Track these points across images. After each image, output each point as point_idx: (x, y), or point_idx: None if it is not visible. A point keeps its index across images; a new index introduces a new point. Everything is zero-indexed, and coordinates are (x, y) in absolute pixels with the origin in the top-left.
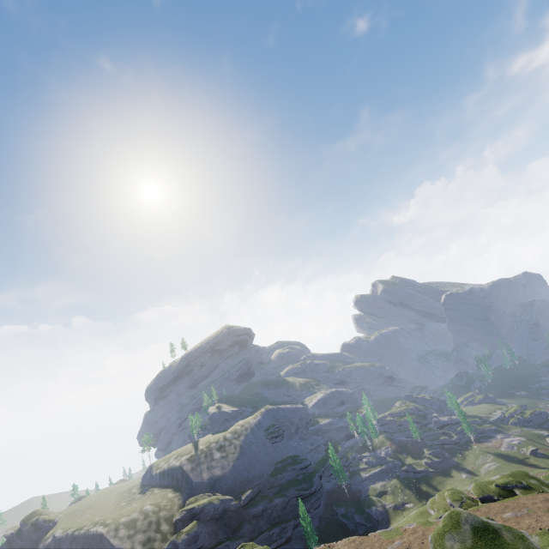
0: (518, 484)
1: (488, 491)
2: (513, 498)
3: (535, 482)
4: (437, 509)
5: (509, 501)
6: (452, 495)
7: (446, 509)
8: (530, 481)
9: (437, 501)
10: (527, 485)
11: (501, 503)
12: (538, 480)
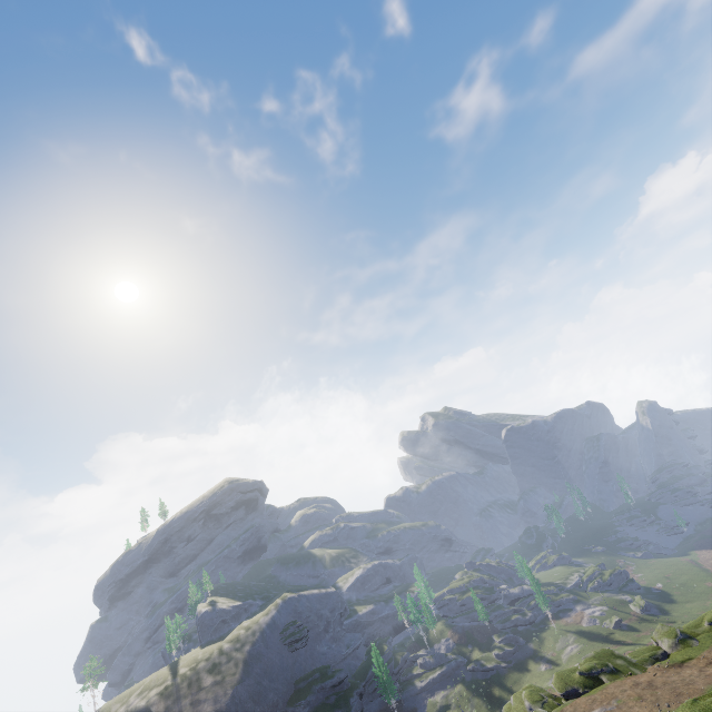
0: (604, 667)
1: (572, 682)
2: (600, 688)
3: (622, 662)
4: None
5: (596, 692)
6: (531, 695)
7: None
8: (617, 662)
9: (513, 706)
10: (614, 667)
11: (587, 696)
12: (625, 660)
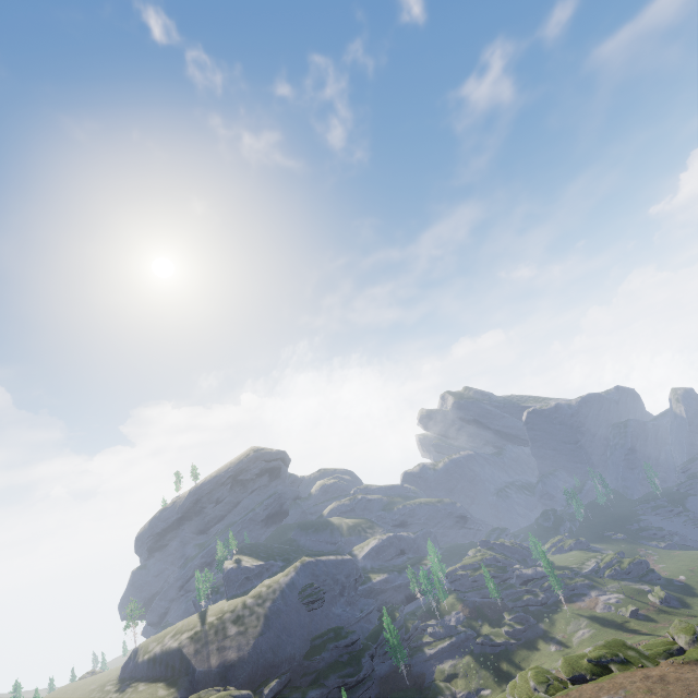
0: (614, 657)
1: (579, 668)
2: (608, 677)
3: (634, 654)
4: (519, 696)
5: (603, 681)
6: (536, 675)
7: (529, 695)
8: (628, 653)
9: (518, 685)
10: (625, 658)
11: (594, 683)
12: (637, 651)
